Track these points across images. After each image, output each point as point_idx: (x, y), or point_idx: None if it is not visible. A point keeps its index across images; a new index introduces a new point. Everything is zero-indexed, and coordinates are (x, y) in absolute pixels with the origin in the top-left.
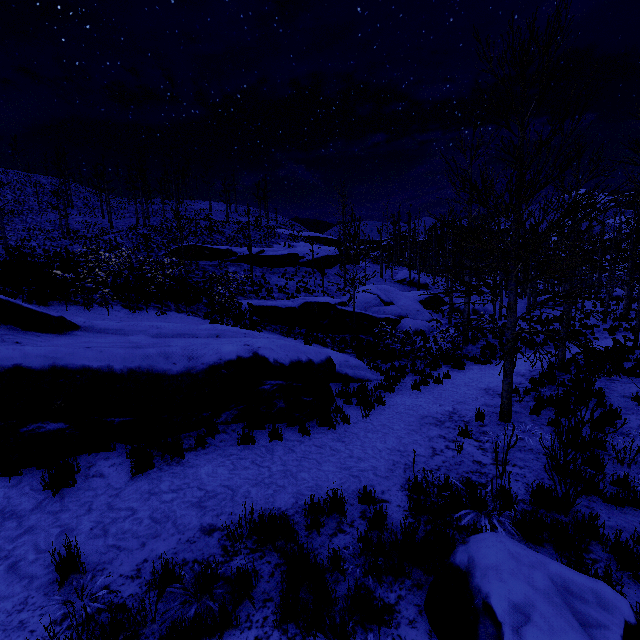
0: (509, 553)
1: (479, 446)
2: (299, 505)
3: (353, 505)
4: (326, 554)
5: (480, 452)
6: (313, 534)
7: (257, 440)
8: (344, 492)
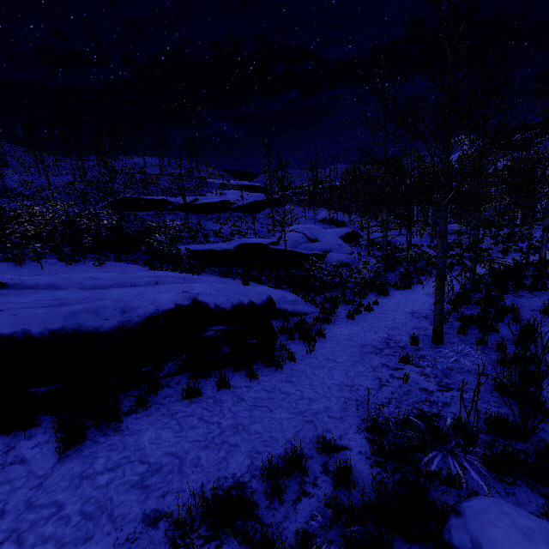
0: (520, 531)
1: (421, 372)
2: (255, 467)
3: (313, 458)
4: (292, 529)
5: (424, 378)
6: (275, 503)
7: (204, 391)
8: (301, 442)
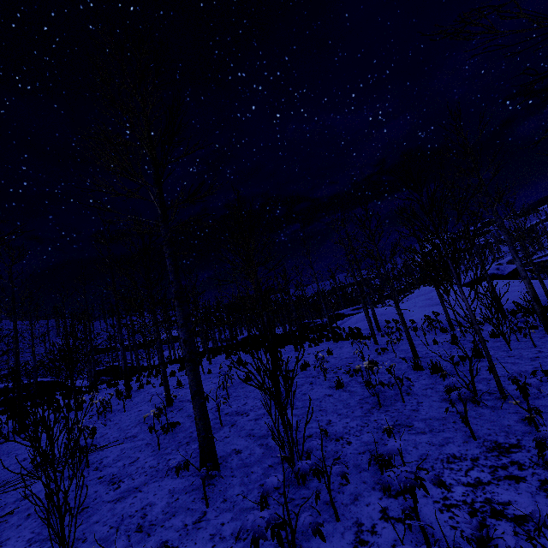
0: None
1: None
2: None
3: None
4: None
5: None
6: None
7: None
8: None
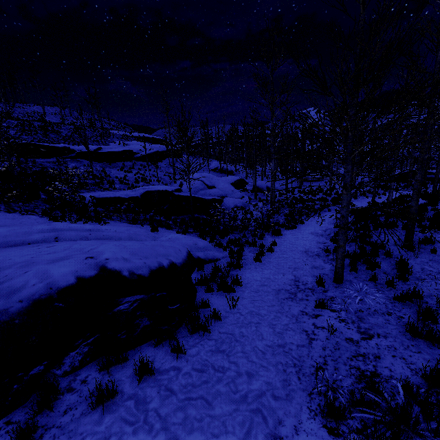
0: None
1: (338, 317)
2: None
3: None
4: None
5: (344, 325)
6: None
7: (120, 388)
8: None
